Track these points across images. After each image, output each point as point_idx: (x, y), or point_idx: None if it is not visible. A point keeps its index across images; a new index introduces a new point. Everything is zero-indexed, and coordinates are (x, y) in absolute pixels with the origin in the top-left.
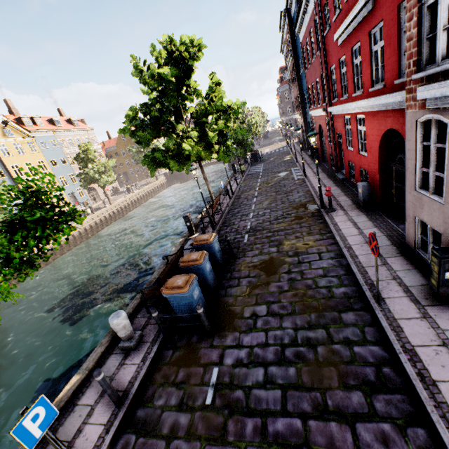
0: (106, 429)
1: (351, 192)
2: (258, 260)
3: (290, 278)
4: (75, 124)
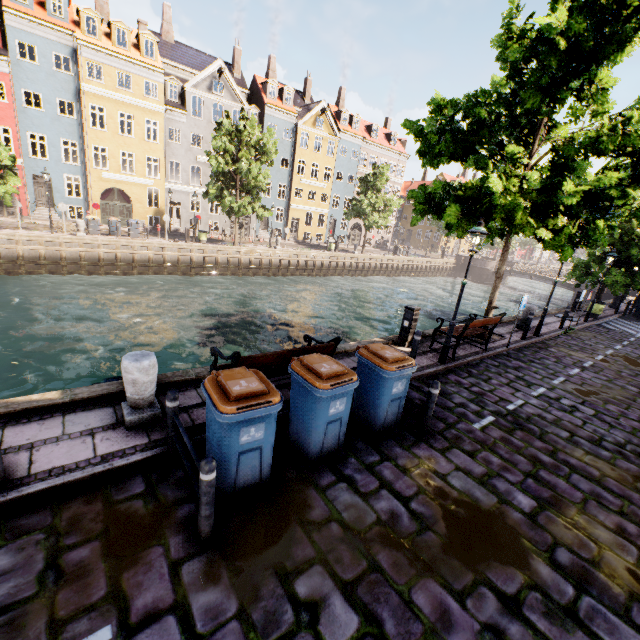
0: None
1: None
2: (462, 488)
3: (498, 630)
4: (392, 142)
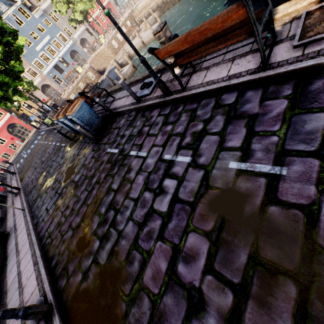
0: None
1: None
2: (80, 162)
3: (57, 180)
4: None
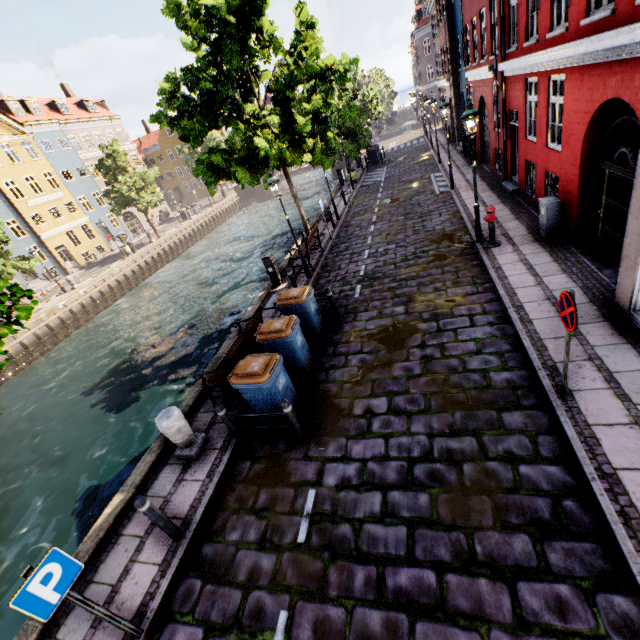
0: (162, 571)
1: (526, 214)
2: (376, 326)
3: (425, 356)
4: (91, 110)
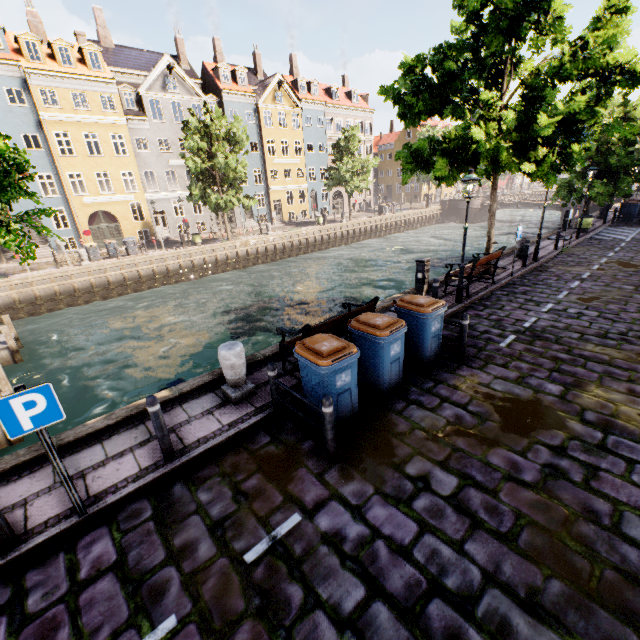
0: (137, 476)
1: None
2: (504, 390)
3: (553, 466)
4: (354, 100)
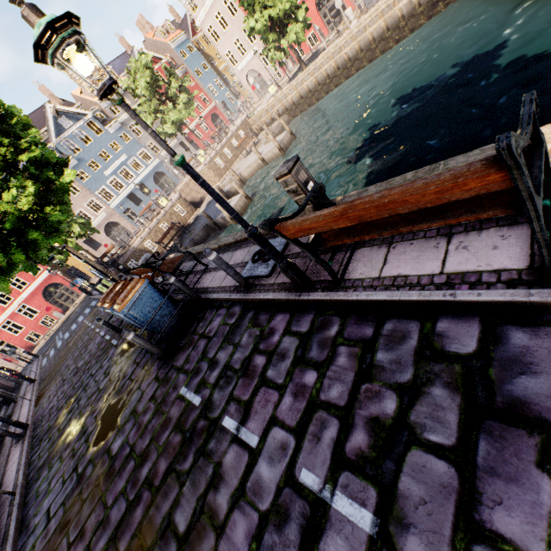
0: None
1: None
2: (130, 401)
3: (85, 433)
4: None
